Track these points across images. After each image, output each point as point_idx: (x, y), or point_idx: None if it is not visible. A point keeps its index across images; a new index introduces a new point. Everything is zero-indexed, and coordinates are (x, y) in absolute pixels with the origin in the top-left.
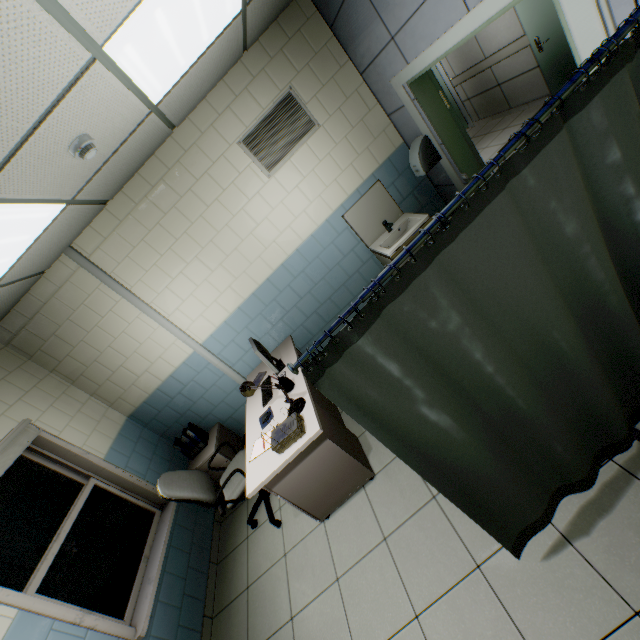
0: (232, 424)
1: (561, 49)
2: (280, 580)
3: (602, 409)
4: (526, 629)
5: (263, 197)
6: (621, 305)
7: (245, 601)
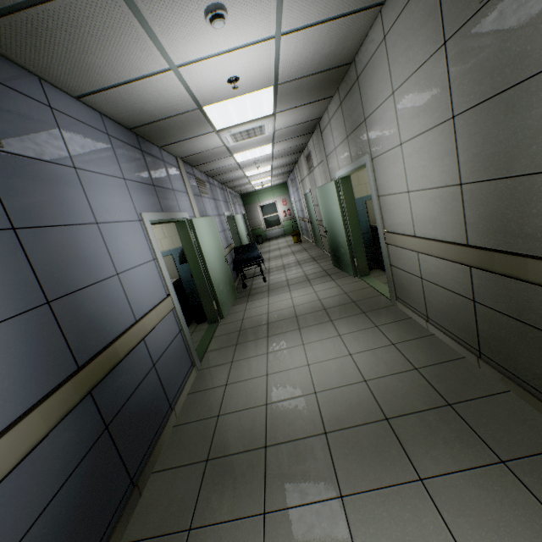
0: None
1: (331, 240)
2: None
3: None
4: None
5: None
6: None
7: None
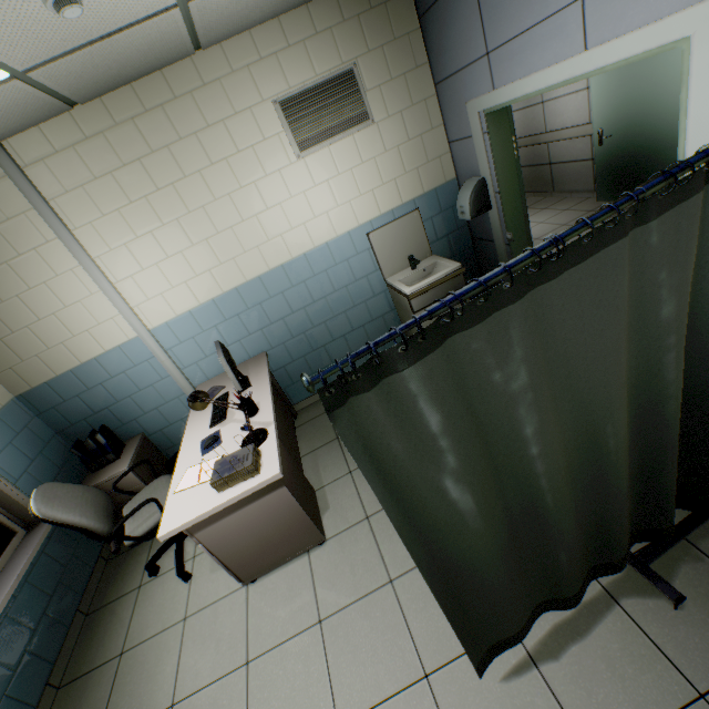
0: (160, 439)
1: (619, 150)
2: (170, 651)
3: (616, 524)
4: None
5: (284, 178)
6: (676, 414)
7: (113, 672)
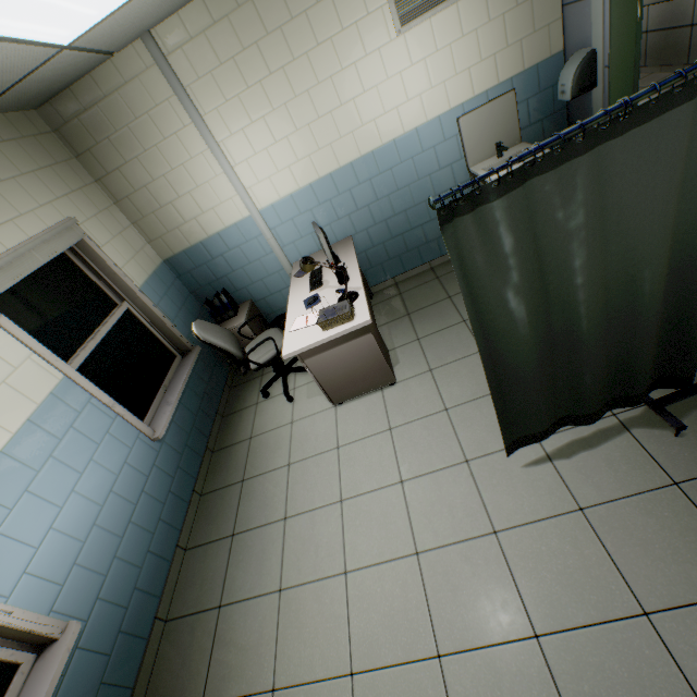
0: (263, 307)
1: None
2: (283, 439)
3: (639, 361)
4: (490, 504)
5: (382, 58)
6: None
7: (247, 446)
